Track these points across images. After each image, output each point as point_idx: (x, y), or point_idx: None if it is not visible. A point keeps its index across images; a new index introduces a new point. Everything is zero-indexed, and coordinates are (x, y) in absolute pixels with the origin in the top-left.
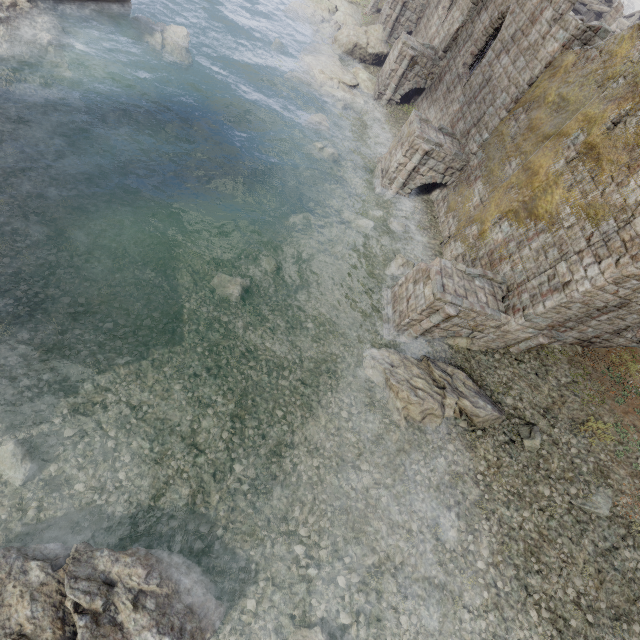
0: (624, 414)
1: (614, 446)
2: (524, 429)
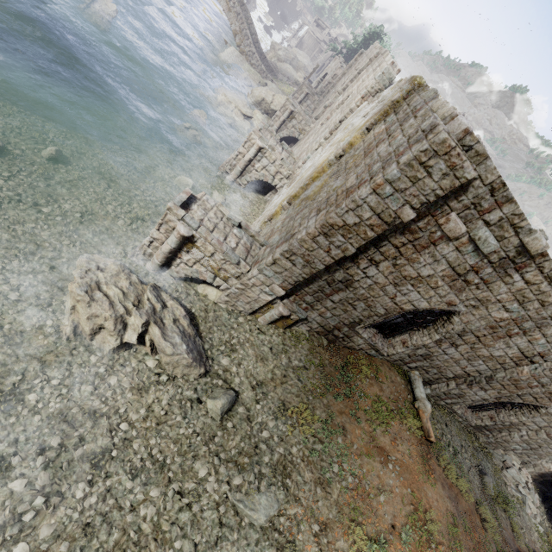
0: (339, 413)
1: (313, 443)
2: (220, 391)
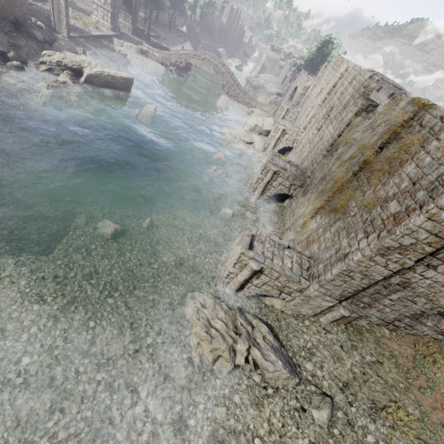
0: (432, 409)
1: None
2: (317, 398)
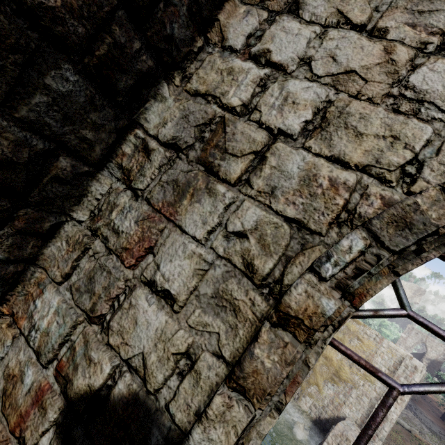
0: None
1: None
2: None
